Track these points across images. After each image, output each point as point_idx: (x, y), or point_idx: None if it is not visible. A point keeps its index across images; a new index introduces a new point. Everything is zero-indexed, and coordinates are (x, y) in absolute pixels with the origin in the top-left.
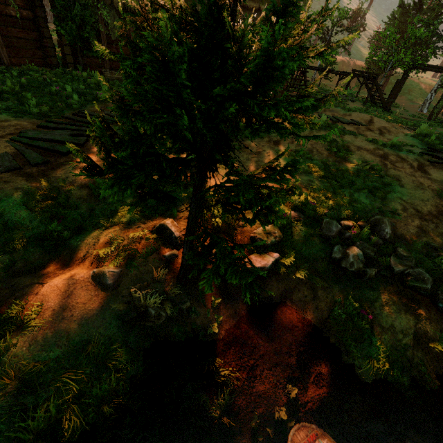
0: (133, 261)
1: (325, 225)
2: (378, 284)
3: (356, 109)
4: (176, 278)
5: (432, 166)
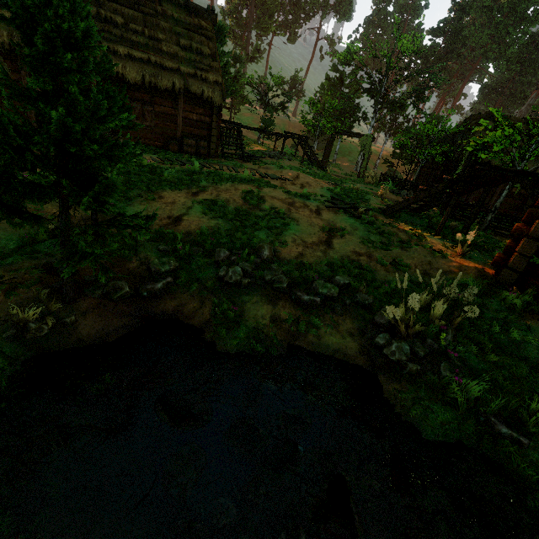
0: (13, 291)
1: (217, 254)
2: (254, 291)
3: (291, 167)
4: (61, 300)
5: (327, 210)
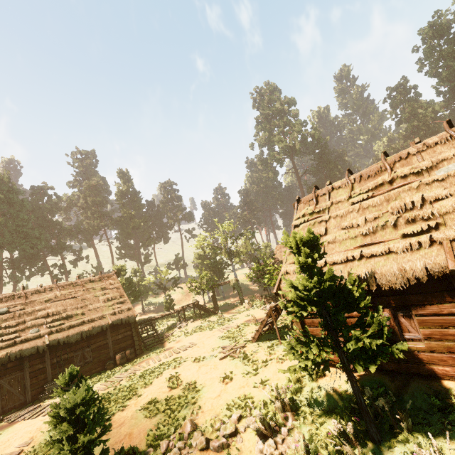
0: None
1: (161, 446)
2: None
3: (195, 328)
4: None
5: (221, 361)
